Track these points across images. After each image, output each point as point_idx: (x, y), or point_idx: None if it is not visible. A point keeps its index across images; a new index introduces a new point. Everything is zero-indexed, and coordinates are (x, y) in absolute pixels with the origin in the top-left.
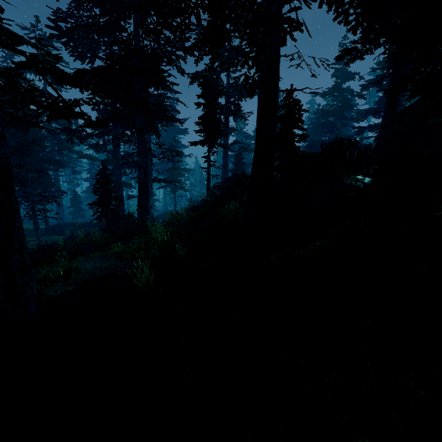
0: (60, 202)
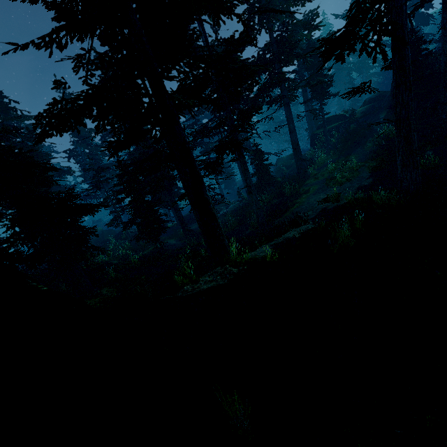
0: None
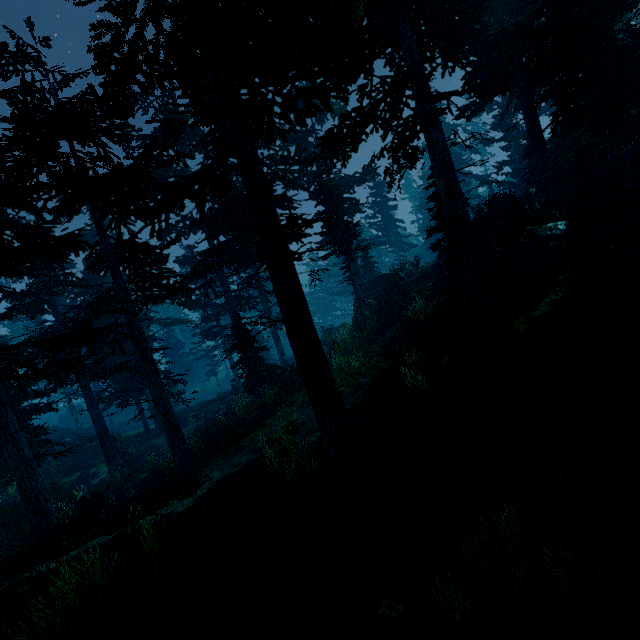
0: None
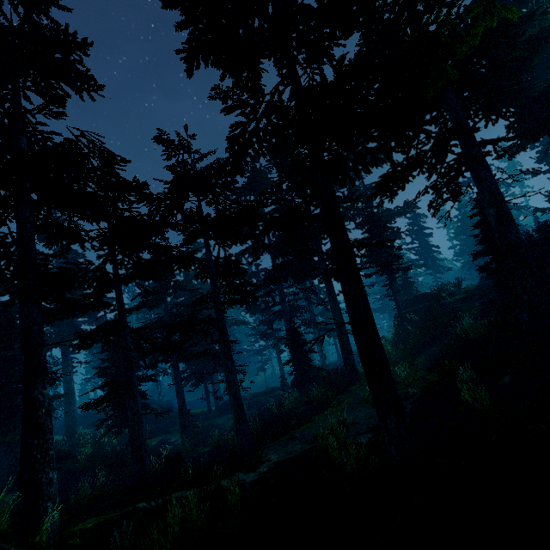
0: (216, 377)
